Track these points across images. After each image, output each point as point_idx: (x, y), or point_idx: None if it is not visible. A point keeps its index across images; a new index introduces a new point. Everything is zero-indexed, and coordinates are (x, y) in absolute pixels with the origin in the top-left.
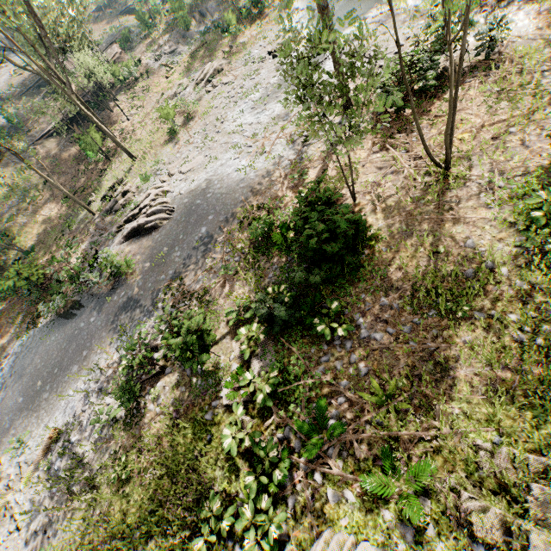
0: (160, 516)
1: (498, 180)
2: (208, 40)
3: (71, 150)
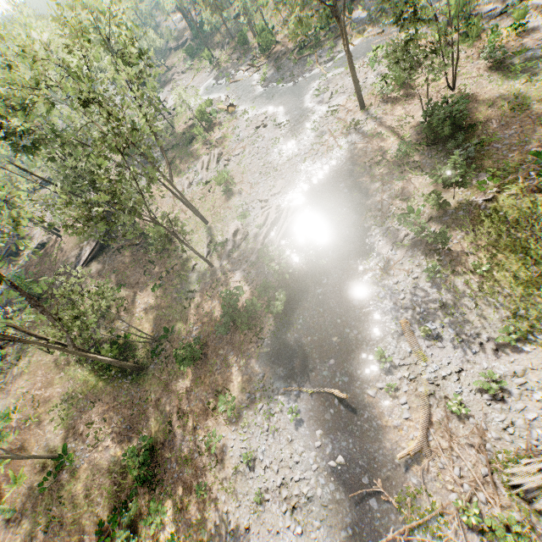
0: (536, 237)
1: (477, 81)
2: (173, 155)
3: (122, 259)
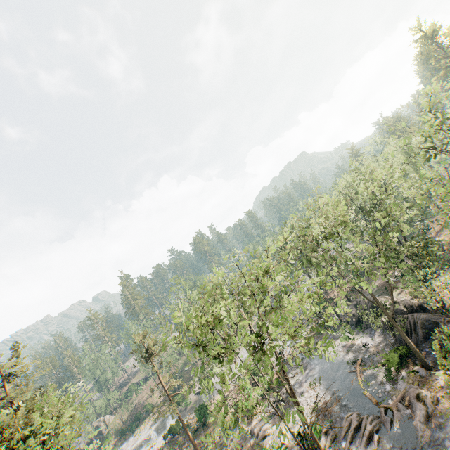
0: None
1: None
2: None
3: None
